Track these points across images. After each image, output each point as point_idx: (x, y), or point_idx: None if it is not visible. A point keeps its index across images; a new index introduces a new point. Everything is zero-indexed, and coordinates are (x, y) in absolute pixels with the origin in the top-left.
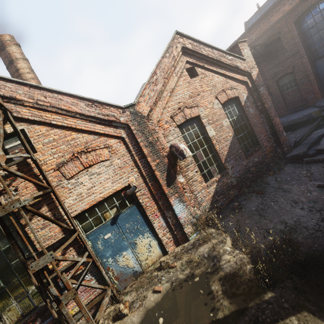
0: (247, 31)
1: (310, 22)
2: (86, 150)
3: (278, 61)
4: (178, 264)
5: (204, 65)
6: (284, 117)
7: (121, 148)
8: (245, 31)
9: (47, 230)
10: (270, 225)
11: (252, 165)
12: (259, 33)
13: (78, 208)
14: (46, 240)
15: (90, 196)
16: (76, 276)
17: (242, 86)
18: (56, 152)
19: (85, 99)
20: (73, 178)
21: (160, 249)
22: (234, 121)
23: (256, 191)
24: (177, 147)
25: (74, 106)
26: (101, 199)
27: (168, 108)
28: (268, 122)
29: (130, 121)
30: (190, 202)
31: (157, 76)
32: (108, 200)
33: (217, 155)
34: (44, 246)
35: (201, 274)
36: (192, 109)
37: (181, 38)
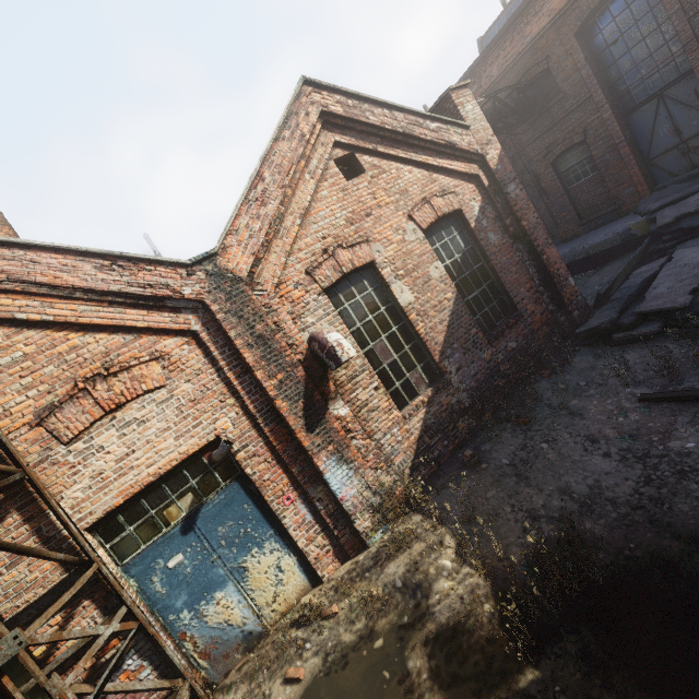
0: (479, 60)
1: (609, 31)
2: (107, 370)
3: (551, 119)
4: (343, 607)
5: (376, 147)
6: (576, 240)
7: (192, 355)
8: (476, 59)
9: (23, 567)
10: (537, 500)
11: (504, 359)
12: (506, 63)
13: (96, 508)
14: (22, 593)
15: (124, 476)
16: (104, 666)
17: (467, 186)
18: (34, 384)
19: (94, 256)
20: (80, 440)
21: (304, 575)
22: (456, 265)
23: (514, 418)
24: (322, 341)
25: (68, 272)
26: (152, 479)
27: (299, 253)
28: (533, 260)
29: (207, 294)
30: (365, 459)
31: (266, 183)
32: (171, 478)
33: (423, 344)
34: (19, 606)
35: (389, 629)
36: (356, 248)
37: (318, 93)
